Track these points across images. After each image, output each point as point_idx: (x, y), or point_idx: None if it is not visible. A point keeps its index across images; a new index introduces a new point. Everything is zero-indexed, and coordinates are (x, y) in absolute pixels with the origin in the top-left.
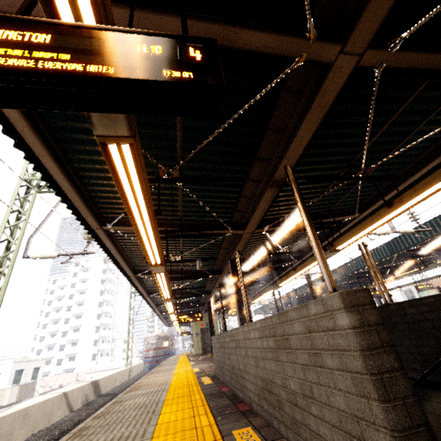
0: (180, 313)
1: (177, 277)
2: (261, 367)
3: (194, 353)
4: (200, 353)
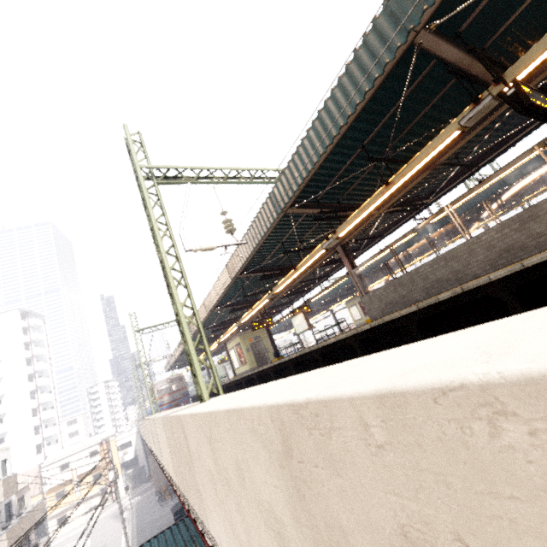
0: (207, 340)
1: (278, 273)
2: (498, 246)
3: (250, 368)
4: (255, 366)
